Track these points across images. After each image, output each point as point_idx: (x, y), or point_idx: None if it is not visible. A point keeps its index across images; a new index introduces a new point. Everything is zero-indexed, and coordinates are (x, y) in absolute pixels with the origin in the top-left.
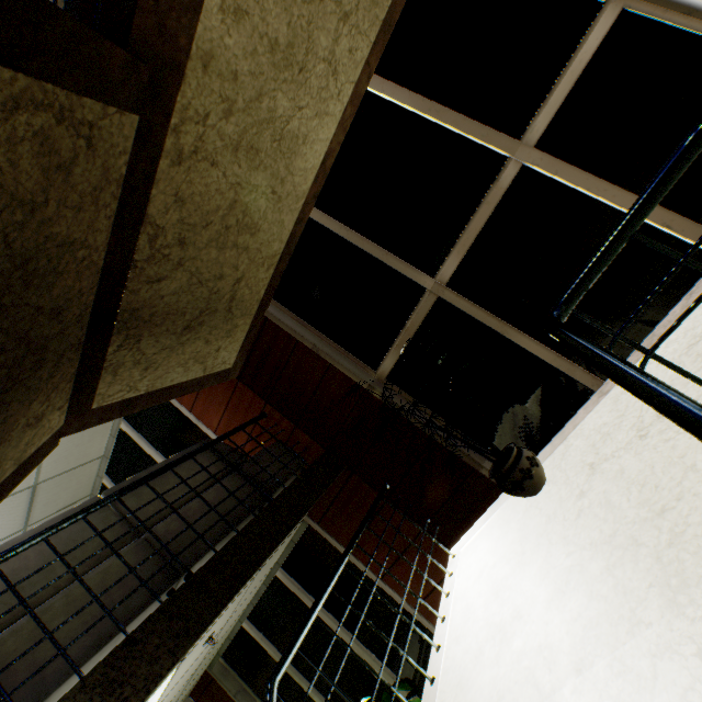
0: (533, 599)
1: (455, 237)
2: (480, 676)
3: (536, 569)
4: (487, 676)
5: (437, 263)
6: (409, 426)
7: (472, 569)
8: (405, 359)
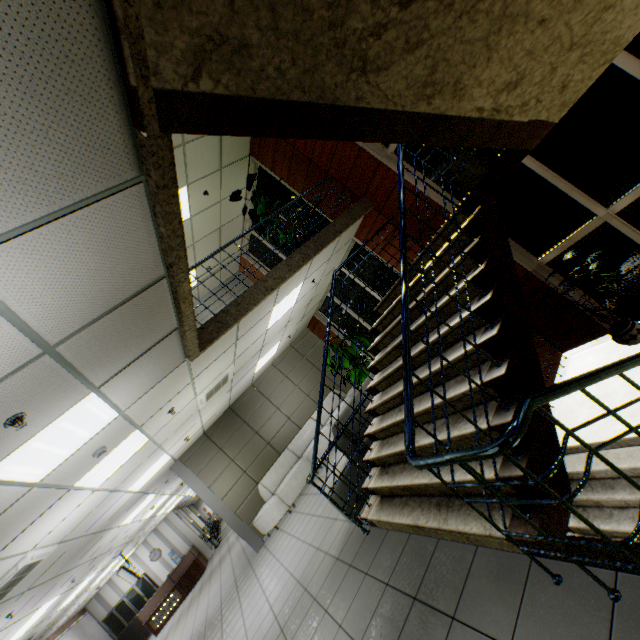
0: (617, 392)
1: (637, 183)
2: (582, 410)
3: (623, 381)
4: (586, 411)
5: (613, 199)
6: (555, 294)
7: (580, 369)
8: (563, 255)
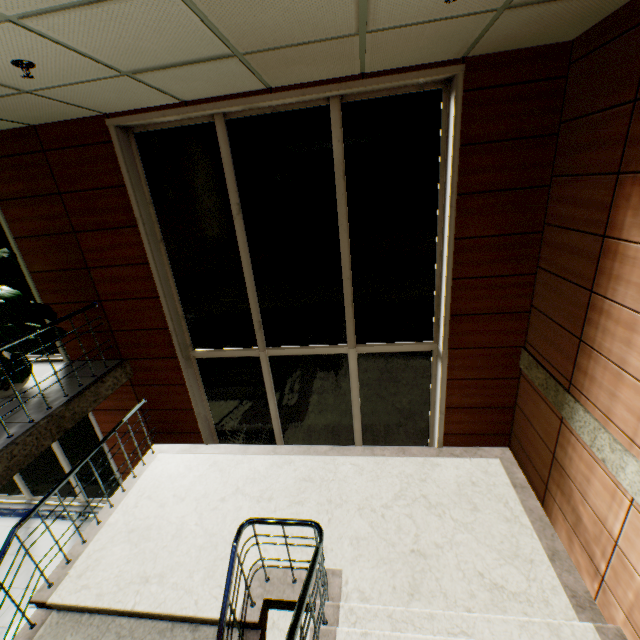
0: None
1: None
2: None
3: None
4: None
5: None
6: None
7: None
8: None
